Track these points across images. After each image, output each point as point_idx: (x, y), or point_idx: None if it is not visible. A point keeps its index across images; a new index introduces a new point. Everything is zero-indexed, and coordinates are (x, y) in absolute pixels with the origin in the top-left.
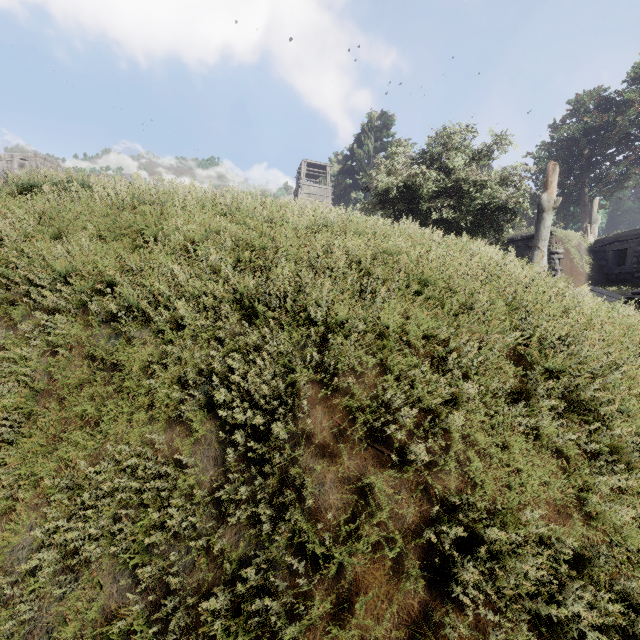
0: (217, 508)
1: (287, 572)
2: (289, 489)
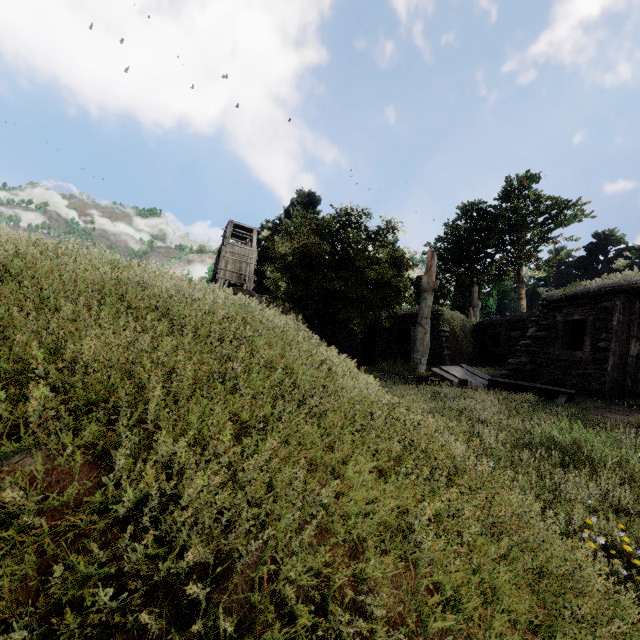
0: None
1: None
2: None
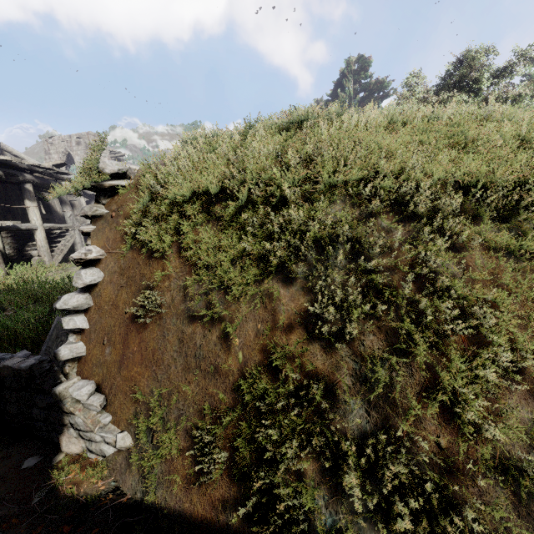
0: None
1: None
2: None
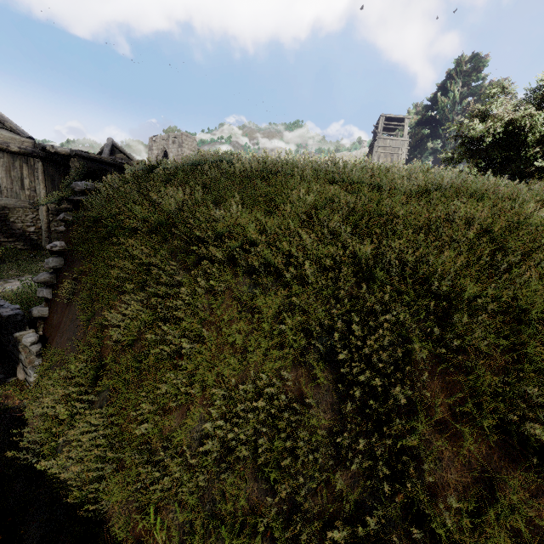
0: (334, 449)
1: (402, 533)
2: (403, 453)
